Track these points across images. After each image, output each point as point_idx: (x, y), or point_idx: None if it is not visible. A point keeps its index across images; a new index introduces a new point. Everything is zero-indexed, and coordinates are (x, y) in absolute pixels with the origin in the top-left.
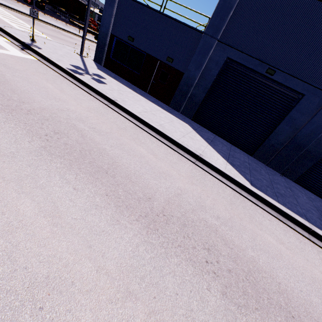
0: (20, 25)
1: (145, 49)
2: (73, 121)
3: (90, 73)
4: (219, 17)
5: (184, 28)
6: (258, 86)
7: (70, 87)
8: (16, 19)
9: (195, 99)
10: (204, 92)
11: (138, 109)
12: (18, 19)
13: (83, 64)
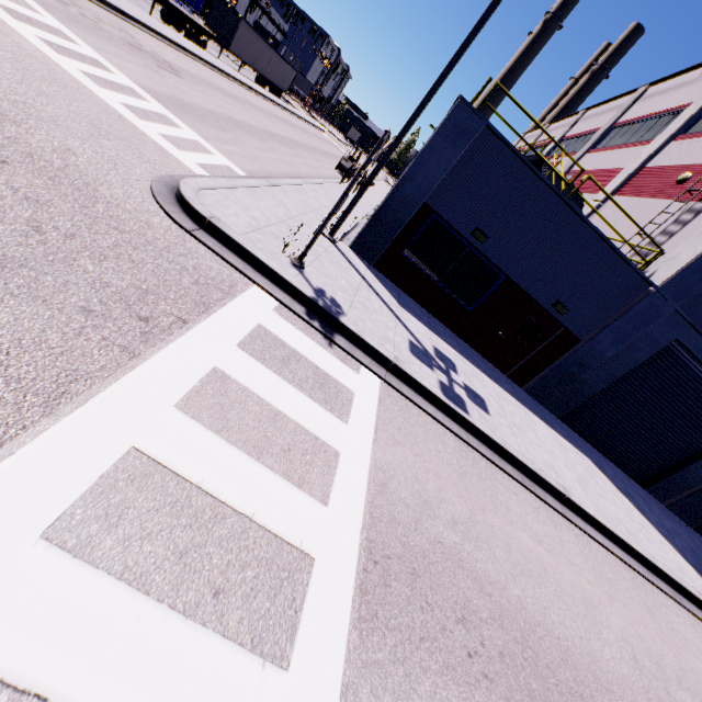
0: (116, 88)
1: (507, 267)
2: (670, 691)
3: (441, 365)
4: (697, 274)
5: (617, 261)
6: (699, 390)
7: (509, 492)
8: (61, 30)
9: (583, 389)
10: (606, 382)
11: (580, 489)
12: (58, 23)
13: (390, 310)
